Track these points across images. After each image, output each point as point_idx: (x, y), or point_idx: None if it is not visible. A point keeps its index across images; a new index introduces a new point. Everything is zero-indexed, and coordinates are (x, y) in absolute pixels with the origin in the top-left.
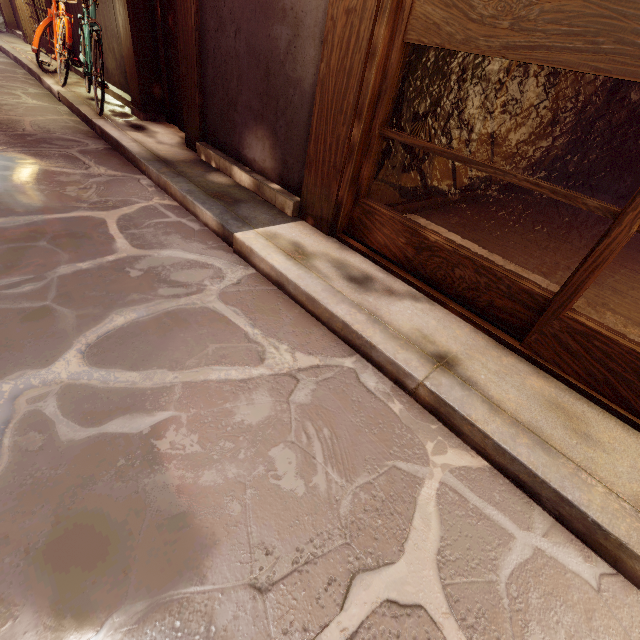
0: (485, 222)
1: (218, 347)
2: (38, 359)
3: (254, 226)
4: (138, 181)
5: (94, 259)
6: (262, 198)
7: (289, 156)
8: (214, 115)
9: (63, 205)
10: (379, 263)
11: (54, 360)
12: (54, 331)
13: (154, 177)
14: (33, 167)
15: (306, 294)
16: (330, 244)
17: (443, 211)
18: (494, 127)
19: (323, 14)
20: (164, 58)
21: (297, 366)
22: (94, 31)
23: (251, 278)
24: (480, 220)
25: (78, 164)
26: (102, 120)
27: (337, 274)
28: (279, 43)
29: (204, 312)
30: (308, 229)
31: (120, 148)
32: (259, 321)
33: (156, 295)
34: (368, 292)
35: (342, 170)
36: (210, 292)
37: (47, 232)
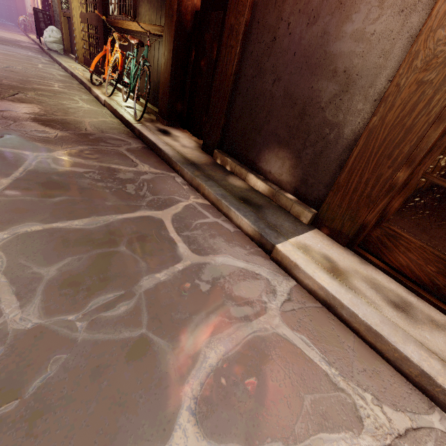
0: (436, 227)
1: (312, 399)
2: (155, 427)
3: (286, 236)
4: (174, 179)
5: (167, 268)
6: (276, 203)
7: (311, 177)
8: (235, 133)
9: (128, 204)
10: (405, 284)
11: (170, 429)
12: (159, 376)
13: (187, 177)
14: (99, 164)
15: (367, 326)
16: (351, 257)
17: (400, 215)
18: (442, 154)
19: (383, 79)
20: (189, 86)
21: (395, 430)
22: (145, 66)
23: (296, 292)
24: (431, 225)
25: (129, 162)
26: (139, 125)
27: (380, 298)
28: (322, 94)
29: (278, 341)
30: (325, 239)
31: (156, 149)
32: (329, 354)
33: (230, 317)
34: (418, 324)
35: (376, 201)
36: (272, 312)
37: (123, 234)
